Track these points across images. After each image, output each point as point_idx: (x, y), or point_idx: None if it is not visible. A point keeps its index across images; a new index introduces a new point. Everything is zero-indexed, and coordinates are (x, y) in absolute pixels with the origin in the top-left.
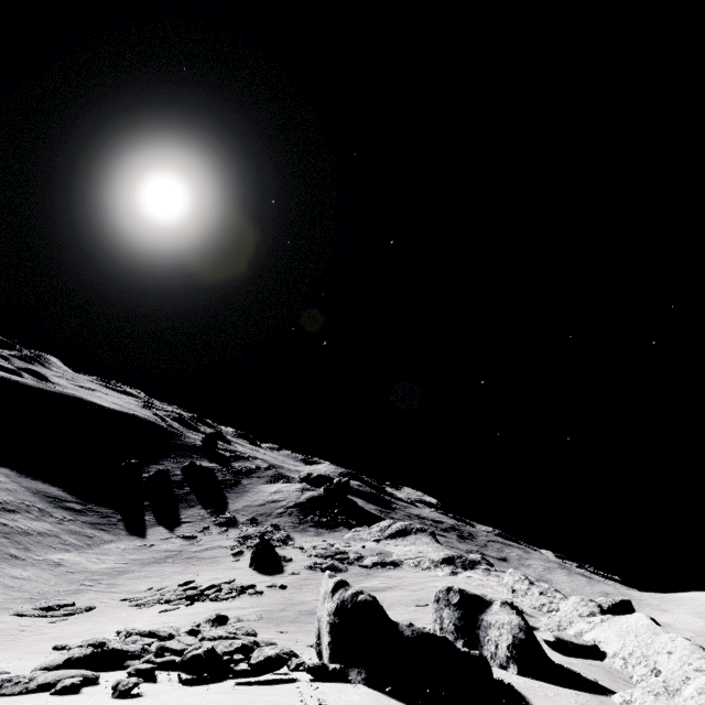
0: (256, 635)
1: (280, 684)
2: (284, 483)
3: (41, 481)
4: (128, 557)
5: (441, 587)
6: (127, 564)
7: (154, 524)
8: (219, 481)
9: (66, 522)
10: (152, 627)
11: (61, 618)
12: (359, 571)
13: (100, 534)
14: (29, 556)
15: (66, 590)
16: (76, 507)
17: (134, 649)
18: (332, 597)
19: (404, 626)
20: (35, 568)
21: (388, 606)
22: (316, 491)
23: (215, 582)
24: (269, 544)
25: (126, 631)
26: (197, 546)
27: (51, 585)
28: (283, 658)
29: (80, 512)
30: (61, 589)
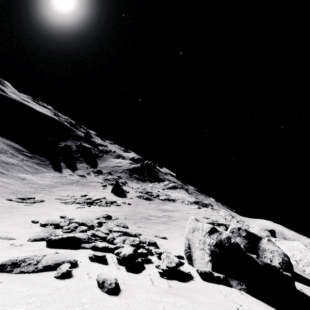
0: (128, 227)
1: (188, 281)
2: (122, 159)
3: (10, 140)
4: (55, 180)
5: (234, 226)
6: (55, 183)
7: (65, 168)
8: (93, 154)
9: (24, 161)
10: (76, 215)
11: (29, 204)
12: (159, 201)
13: (41, 168)
14: (9, 174)
15: (29, 191)
16: (28, 155)
17: (84, 238)
18: (209, 235)
19: (255, 258)
20: (13, 179)
21: (177, 219)
22: (137, 165)
23: (97, 197)
24: (119, 184)
25: (68, 219)
26: (86, 180)
27: (22, 188)
28: (182, 263)
29: (31, 157)
30: (27, 190)
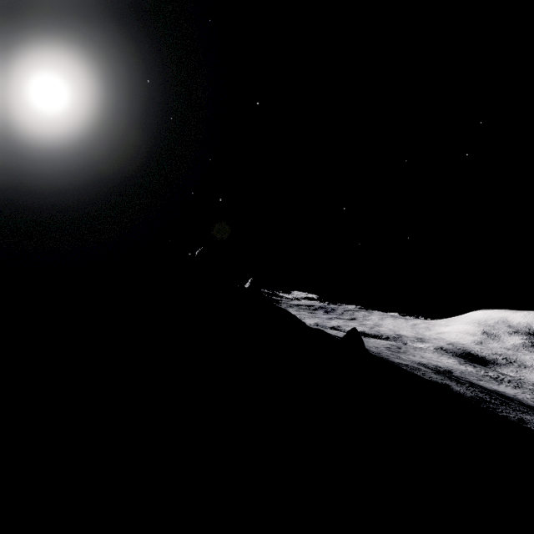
0: None
1: None
2: None
3: None
4: None
5: None
6: None
7: None
8: None
9: None
10: None
11: None
12: None
13: None
14: None
15: None
16: None
17: None
18: None
19: None
20: None
21: None
22: None
23: None
24: None
25: None
26: None
27: None
28: None
29: None
30: None
